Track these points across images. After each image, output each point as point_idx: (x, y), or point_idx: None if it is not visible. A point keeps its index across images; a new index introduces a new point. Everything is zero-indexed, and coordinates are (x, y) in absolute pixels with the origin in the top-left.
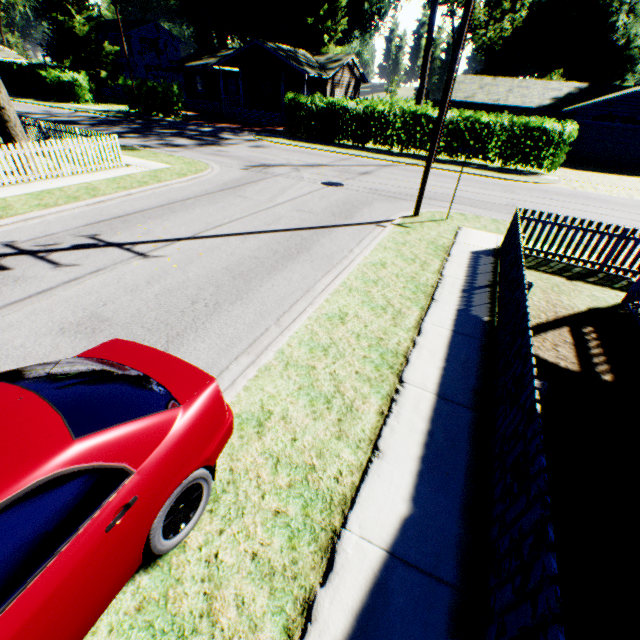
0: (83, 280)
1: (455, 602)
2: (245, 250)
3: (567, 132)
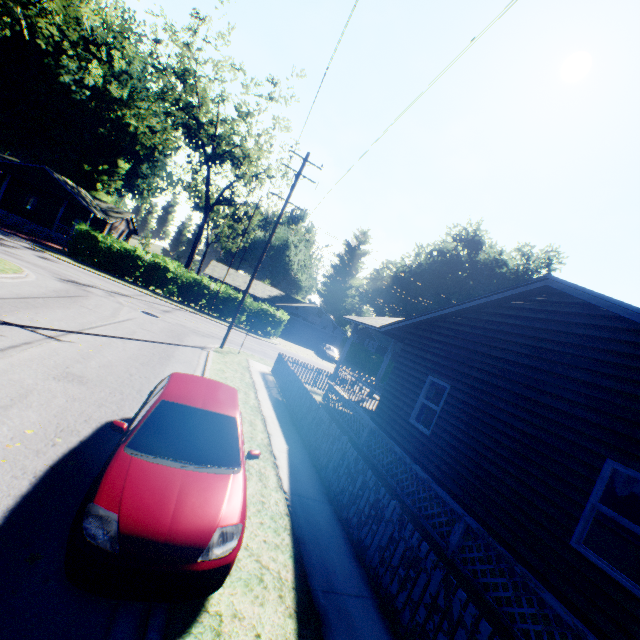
0: (25, 348)
1: (310, 462)
2: (132, 349)
3: (283, 318)
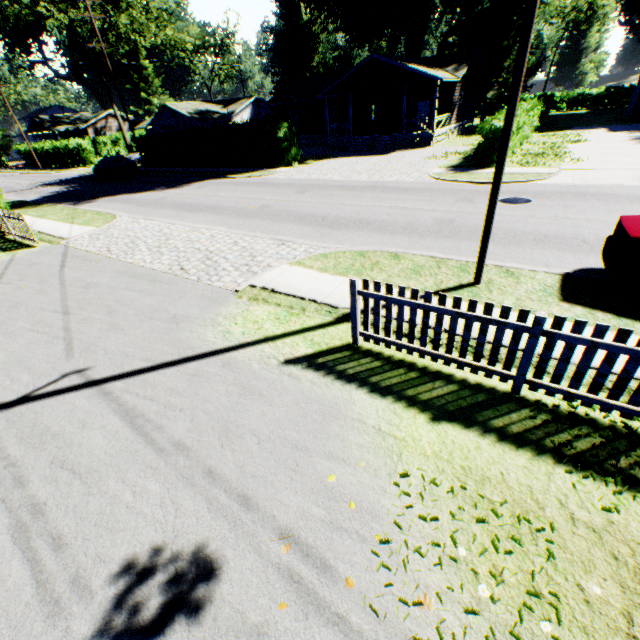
0: None
1: None
2: None
3: (78, 146)
